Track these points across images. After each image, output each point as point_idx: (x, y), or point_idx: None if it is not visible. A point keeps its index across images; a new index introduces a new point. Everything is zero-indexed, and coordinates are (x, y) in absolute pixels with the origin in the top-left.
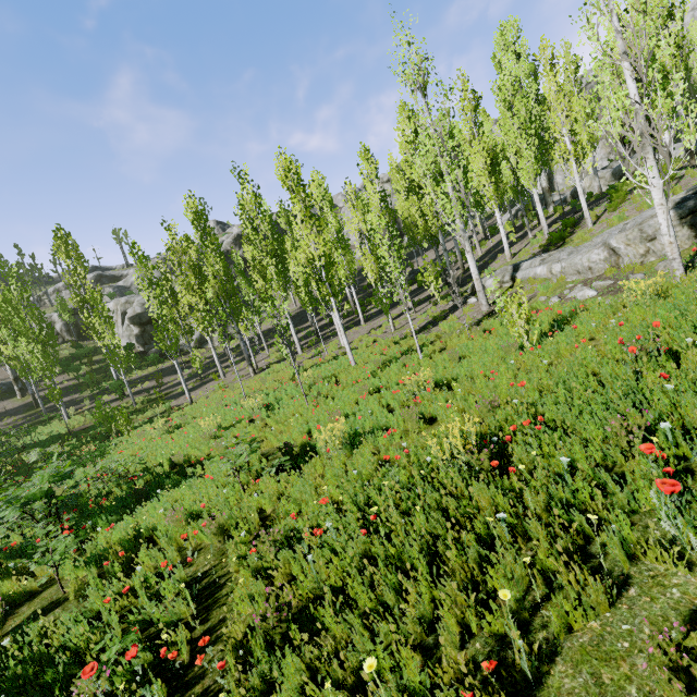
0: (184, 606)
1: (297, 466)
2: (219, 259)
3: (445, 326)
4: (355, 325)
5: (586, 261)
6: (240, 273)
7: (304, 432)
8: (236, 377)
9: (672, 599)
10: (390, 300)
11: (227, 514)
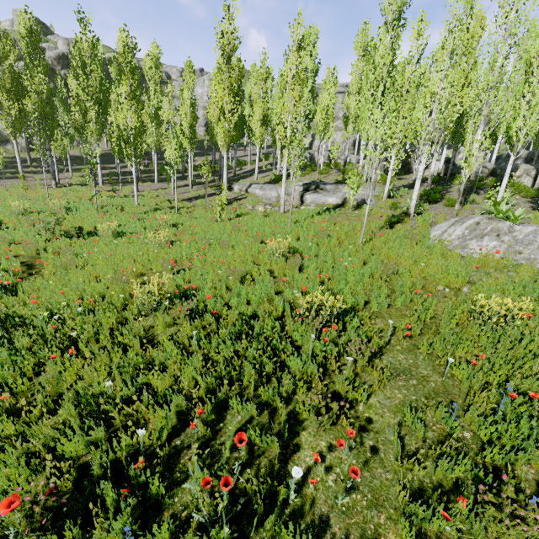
0: (18, 264)
1: (84, 239)
2: (44, 82)
3: (200, 201)
4: (151, 181)
5: (269, 195)
6: (60, 99)
7: (92, 227)
8: (37, 184)
9: (182, 267)
10: (182, 174)
11: (38, 245)
